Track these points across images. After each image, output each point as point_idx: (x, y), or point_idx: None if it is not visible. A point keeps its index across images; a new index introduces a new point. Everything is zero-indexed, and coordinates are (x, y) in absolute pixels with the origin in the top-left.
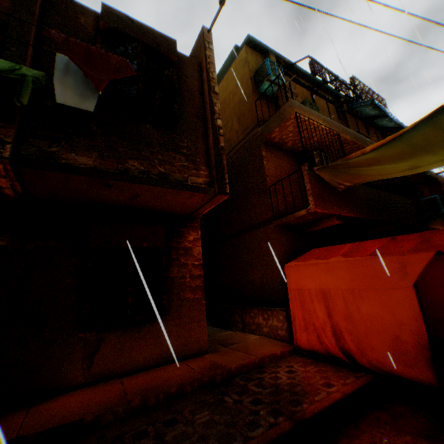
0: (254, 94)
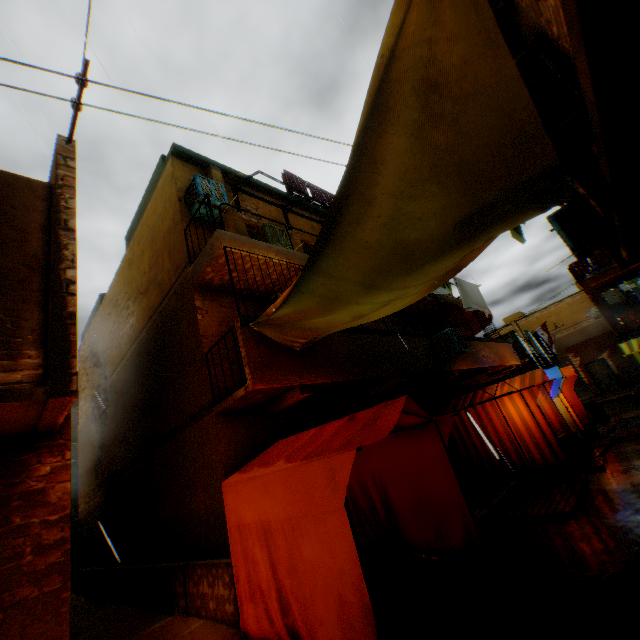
0: (185, 220)
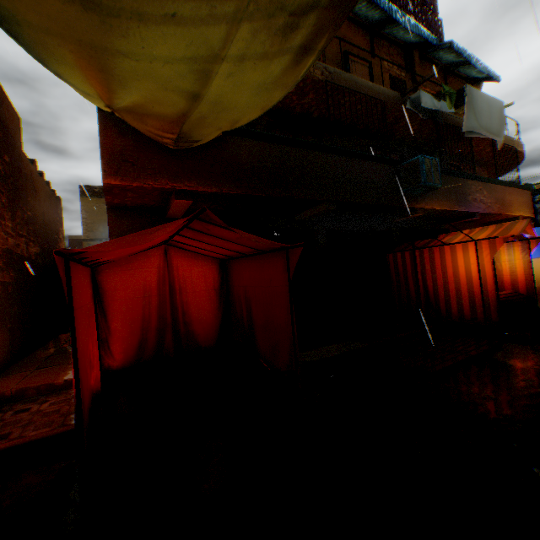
0: None
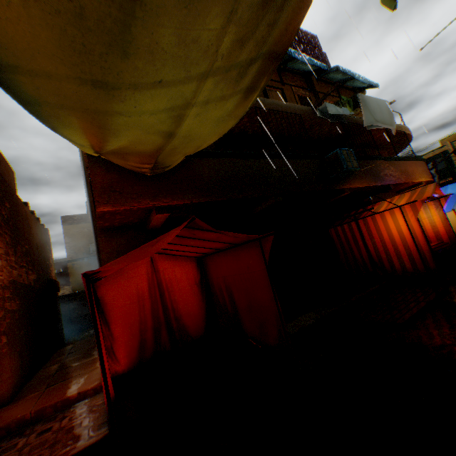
0: None
